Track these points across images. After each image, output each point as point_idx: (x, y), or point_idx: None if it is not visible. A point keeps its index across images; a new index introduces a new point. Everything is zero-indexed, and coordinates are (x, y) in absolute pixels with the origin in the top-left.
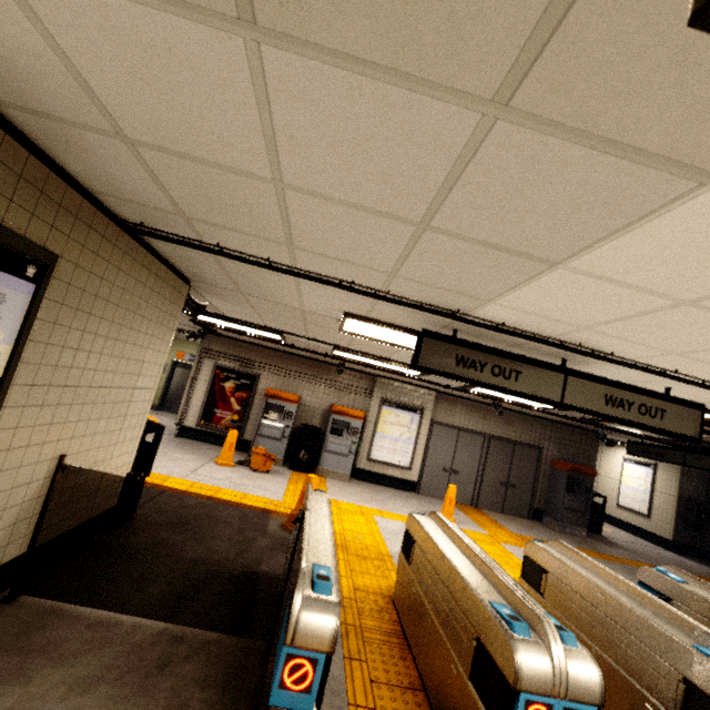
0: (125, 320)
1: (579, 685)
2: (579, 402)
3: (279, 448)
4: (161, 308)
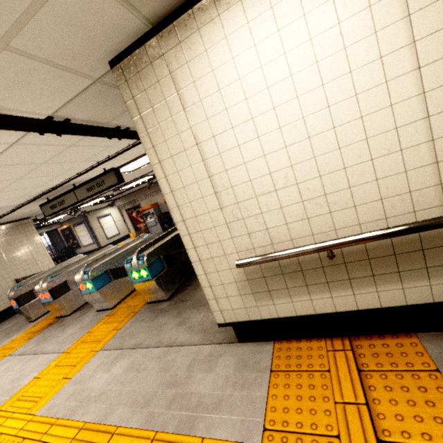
0: (5, 245)
1: (43, 288)
2: (82, 197)
3: (158, 228)
4: (21, 233)
